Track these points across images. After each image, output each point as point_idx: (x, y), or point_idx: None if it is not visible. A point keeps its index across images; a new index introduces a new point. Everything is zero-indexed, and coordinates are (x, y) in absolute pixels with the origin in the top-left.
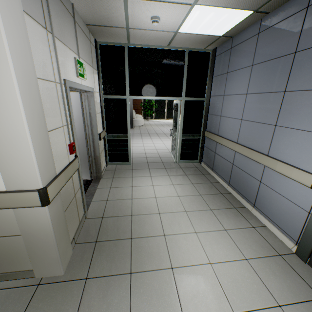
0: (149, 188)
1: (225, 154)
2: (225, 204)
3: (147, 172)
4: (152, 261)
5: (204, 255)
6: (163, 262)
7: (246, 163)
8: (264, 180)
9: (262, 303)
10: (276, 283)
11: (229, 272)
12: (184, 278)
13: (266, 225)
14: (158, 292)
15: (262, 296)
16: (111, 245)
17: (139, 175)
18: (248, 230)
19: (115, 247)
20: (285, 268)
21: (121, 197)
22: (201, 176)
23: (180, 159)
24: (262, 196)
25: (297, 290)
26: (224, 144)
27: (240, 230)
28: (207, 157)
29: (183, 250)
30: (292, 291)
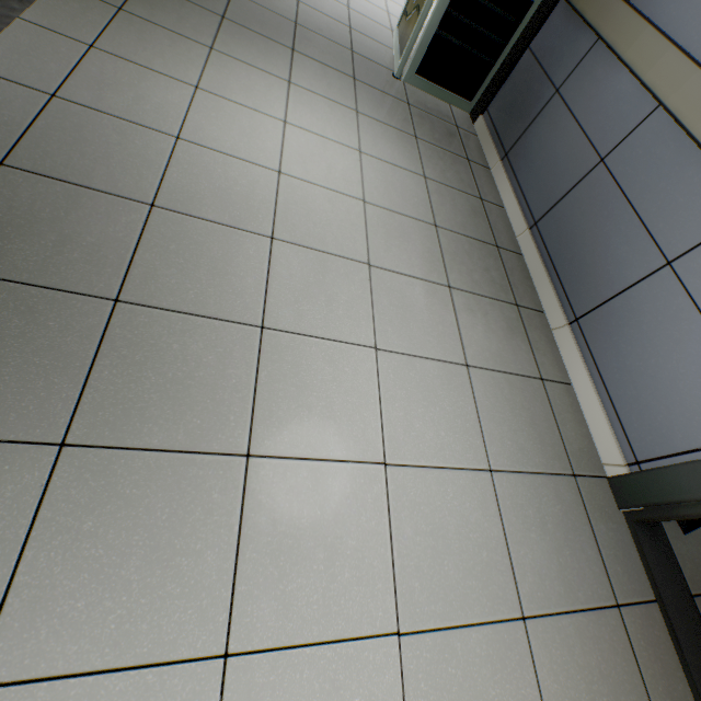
0: (268, 127)
1: (597, 111)
2: (495, 285)
3: (281, 59)
4: (177, 415)
5: (375, 434)
6: (222, 426)
7: (669, 176)
8: (693, 266)
9: (485, 608)
10: (537, 555)
11: (430, 504)
12: (281, 499)
13: (575, 385)
14: (159, 538)
15: (492, 588)
16: (3, 304)
17: (245, 55)
18: (526, 384)
19: (20, 320)
20: (574, 515)
21: (131, 110)
22: (459, 163)
23: (417, 69)
24: (630, 308)
25: (577, 578)
26: (633, 55)
27: (506, 379)
28: (514, 103)
29: (310, 401)
30: (566, 581)
